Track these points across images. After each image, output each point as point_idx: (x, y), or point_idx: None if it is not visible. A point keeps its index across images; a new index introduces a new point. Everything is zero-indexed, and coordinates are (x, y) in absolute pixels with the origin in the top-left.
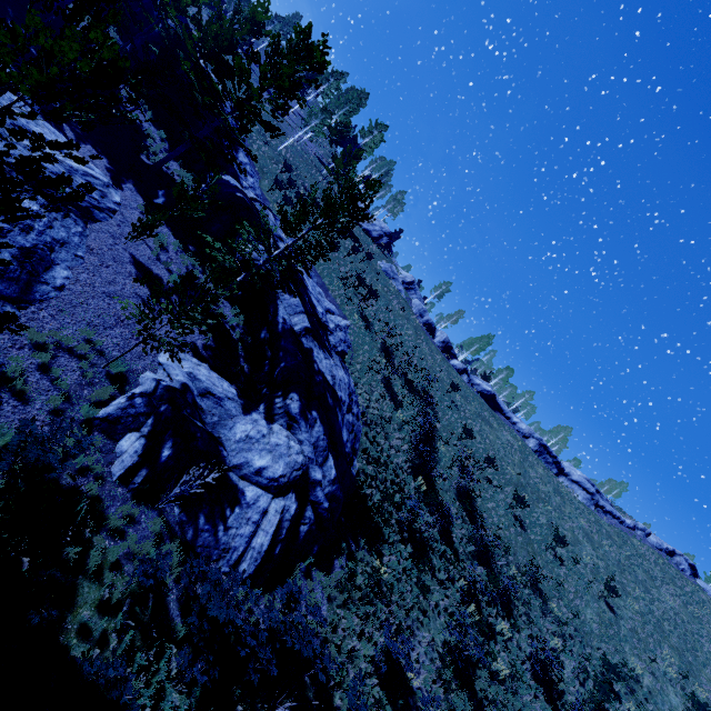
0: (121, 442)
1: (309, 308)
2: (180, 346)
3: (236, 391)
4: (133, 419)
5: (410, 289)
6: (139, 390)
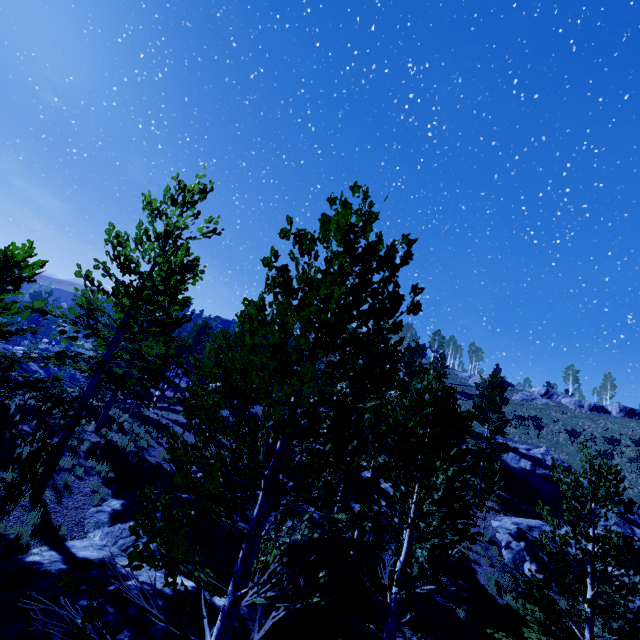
0: (525, 570)
1: (519, 454)
2: (492, 514)
3: (540, 521)
4: (518, 555)
5: (551, 396)
6: (504, 543)
